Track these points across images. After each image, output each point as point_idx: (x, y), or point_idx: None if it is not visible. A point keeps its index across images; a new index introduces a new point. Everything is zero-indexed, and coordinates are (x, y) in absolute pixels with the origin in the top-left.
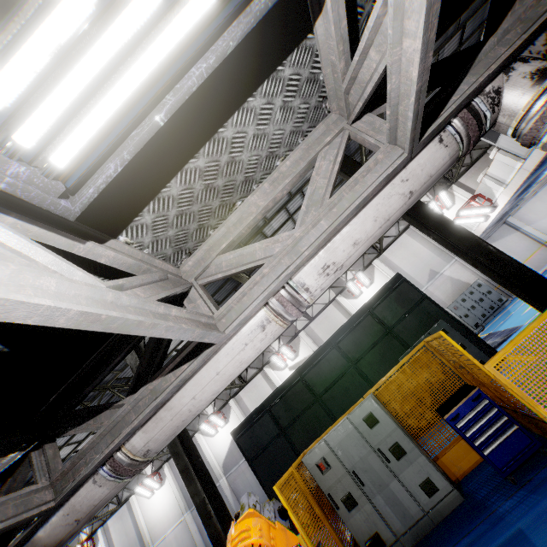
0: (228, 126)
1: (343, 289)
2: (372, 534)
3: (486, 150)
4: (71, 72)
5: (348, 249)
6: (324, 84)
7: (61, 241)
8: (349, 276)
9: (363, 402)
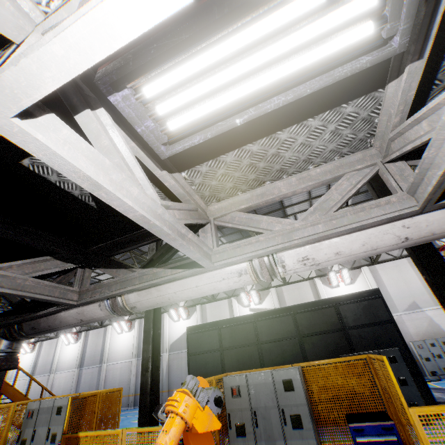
0: (285, 132)
1: (324, 274)
2: None
3: None
4: (202, 82)
5: (329, 255)
6: (376, 125)
7: (150, 164)
8: (334, 267)
9: (289, 369)
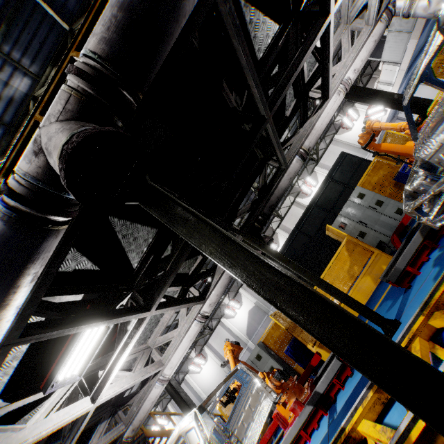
0: None
1: (298, 193)
2: (378, 243)
3: (371, 75)
4: None
5: (360, 63)
6: (341, 14)
7: None
8: (300, 183)
9: (354, 190)
